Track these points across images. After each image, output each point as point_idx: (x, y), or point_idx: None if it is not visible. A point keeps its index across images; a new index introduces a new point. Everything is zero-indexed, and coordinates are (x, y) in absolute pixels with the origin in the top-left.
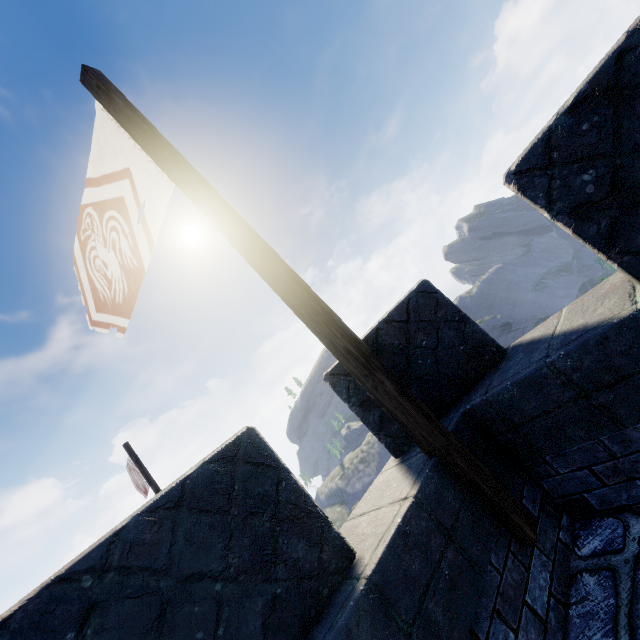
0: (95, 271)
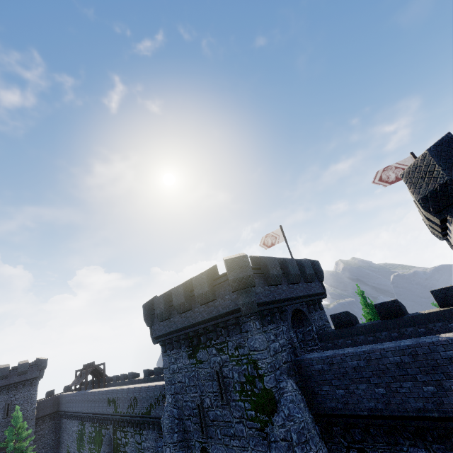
0: (384, 175)
